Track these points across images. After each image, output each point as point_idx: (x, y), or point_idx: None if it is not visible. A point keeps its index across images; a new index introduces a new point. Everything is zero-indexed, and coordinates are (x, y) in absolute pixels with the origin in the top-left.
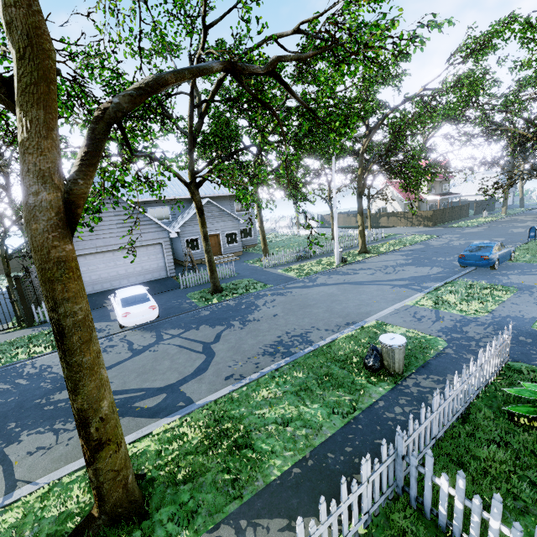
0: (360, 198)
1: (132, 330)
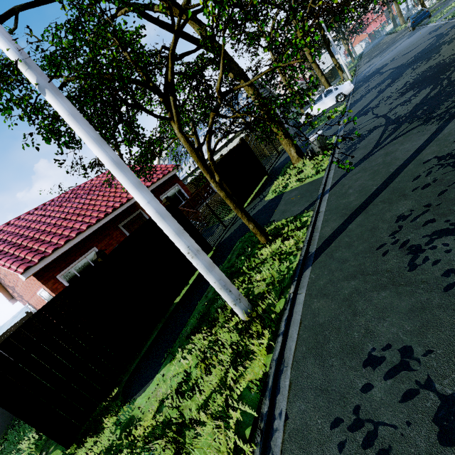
0: (329, 48)
1: (350, 96)
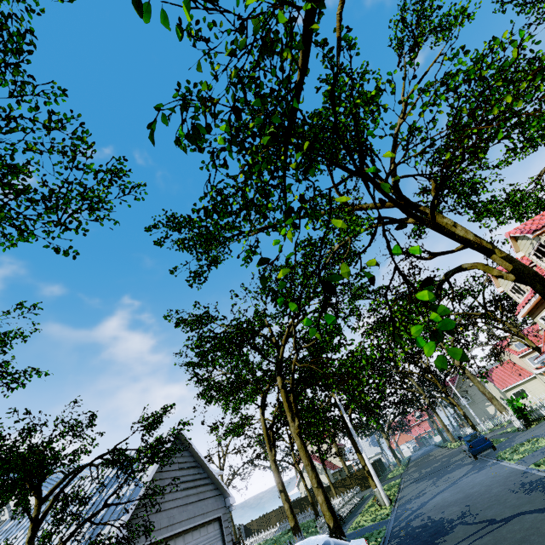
0: (352, 436)
1: None
